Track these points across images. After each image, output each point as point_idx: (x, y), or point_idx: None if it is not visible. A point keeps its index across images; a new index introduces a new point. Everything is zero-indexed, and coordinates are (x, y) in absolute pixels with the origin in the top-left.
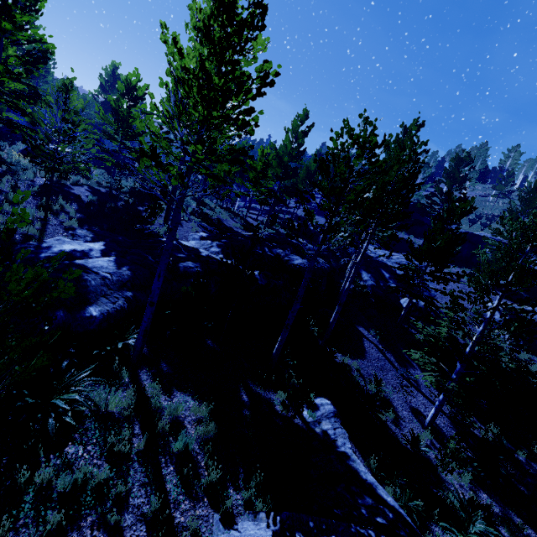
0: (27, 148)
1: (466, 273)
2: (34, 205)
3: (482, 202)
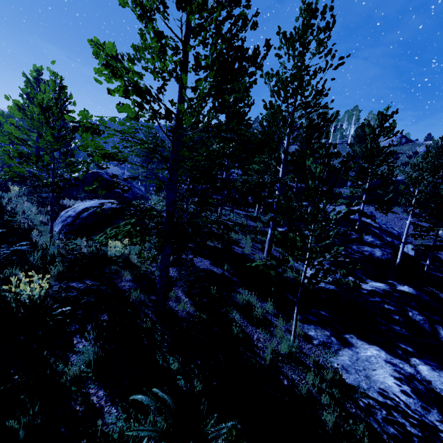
0: (77, 220)
1: (400, 210)
2: (250, 326)
3: (345, 149)
